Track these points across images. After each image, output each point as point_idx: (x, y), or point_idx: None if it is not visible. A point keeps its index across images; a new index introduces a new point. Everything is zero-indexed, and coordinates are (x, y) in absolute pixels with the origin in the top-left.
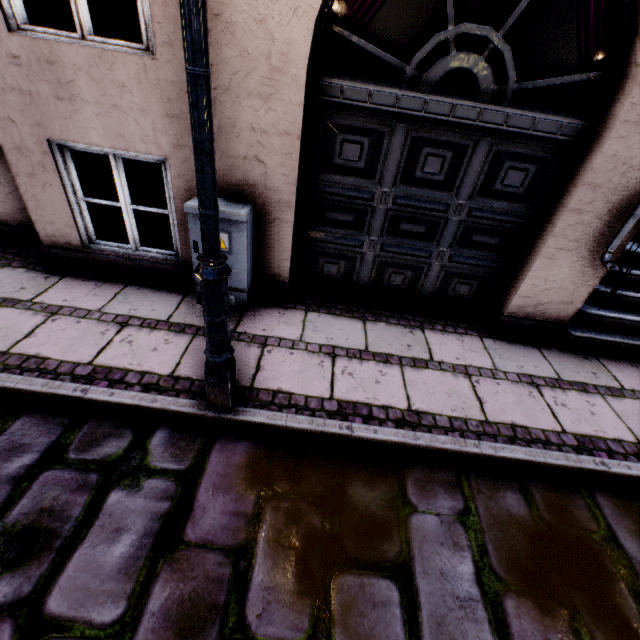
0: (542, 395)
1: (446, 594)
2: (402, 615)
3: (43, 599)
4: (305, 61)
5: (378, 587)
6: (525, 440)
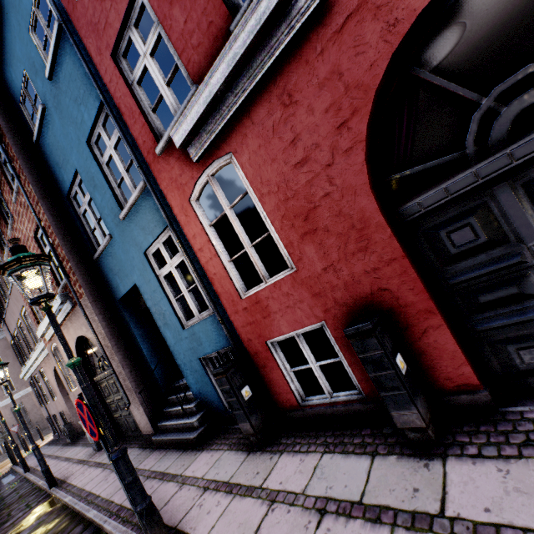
0: (109, 475)
1: None
2: None
3: None
4: None
5: None
6: (78, 495)
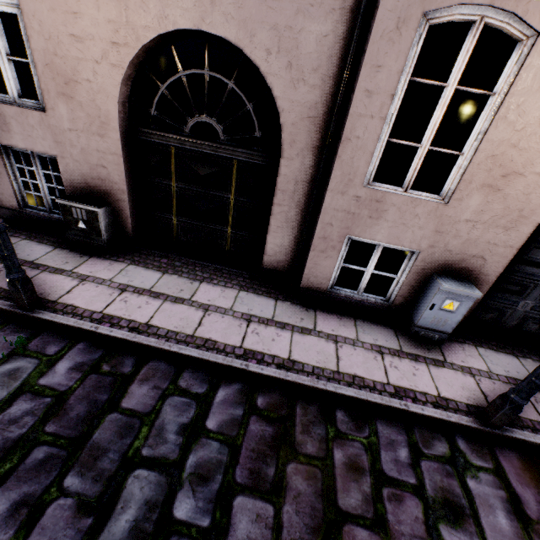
0: None
1: None
2: None
3: None
4: None
5: None
6: None
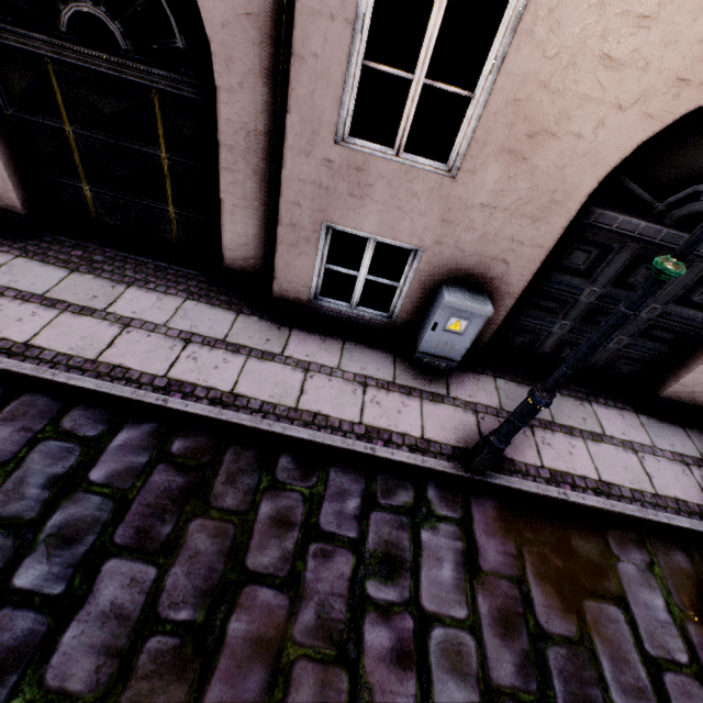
0: (692, 473)
1: (651, 618)
2: (628, 628)
3: (419, 601)
4: (583, 200)
5: (609, 610)
6: (686, 512)
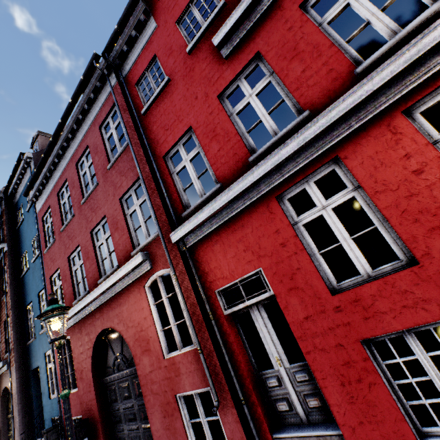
0: None
1: None
2: None
3: None
4: (1, 416)
5: None
6: None
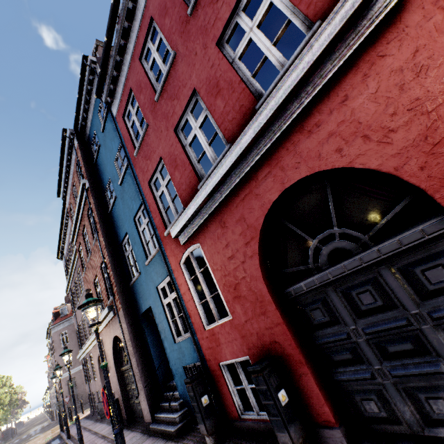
0: None
1: None
2: None
3: None
4: (115, 369)
5: None
6: None
